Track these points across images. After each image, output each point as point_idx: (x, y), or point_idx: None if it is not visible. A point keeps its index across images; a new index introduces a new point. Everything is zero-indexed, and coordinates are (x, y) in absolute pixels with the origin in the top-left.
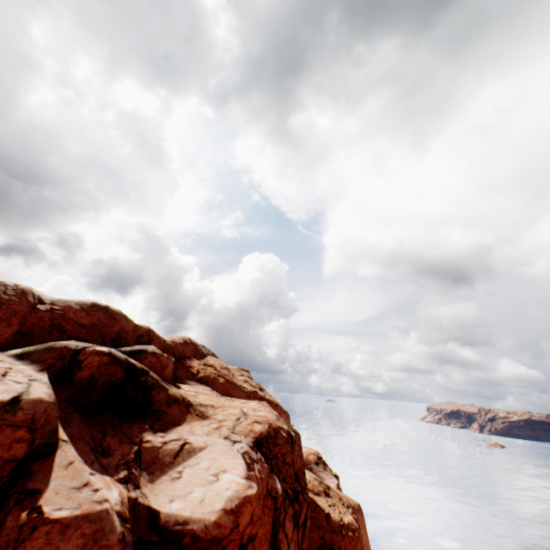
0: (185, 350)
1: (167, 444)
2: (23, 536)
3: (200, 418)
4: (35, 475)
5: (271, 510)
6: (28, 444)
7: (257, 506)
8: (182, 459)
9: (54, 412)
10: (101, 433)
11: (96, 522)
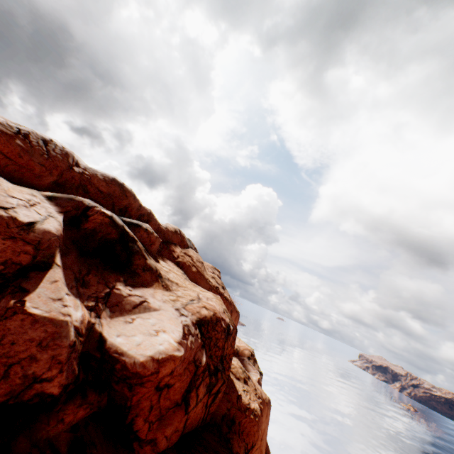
0: (173, 237)
1: (131, 296)
2: (7, 315)
3: (164, 288)
4: (30, 280)
5: (191, 373)
6: (32, 258)
7: (179, 366)
8: (138, 311)
9: (56, 242)
10: (87, 271)
11: (57, 327)
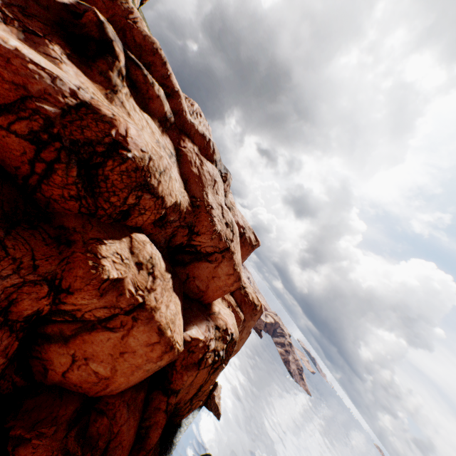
0: (196, 137)
1: (53, 51)
2: None
3: (105, 96)
4: None
5: (17, 93)
6: None
7: None
8: (45, 57)
9: None
10: (44, 23)
11: None
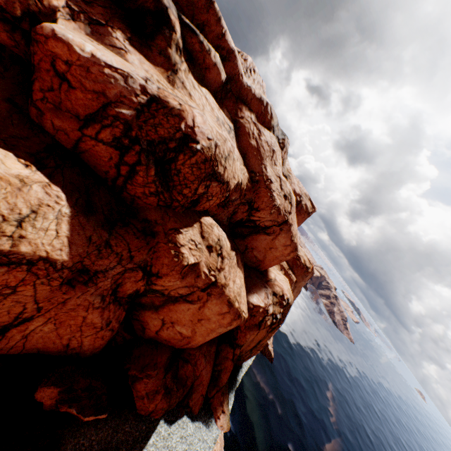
0: (253, 103)
1: (117, 40)
2: None
3: (167, 79)
4: None
5: (98, 101)
6: None
7: (80, 69)
8: (112, 50)
9: None
10: (103, 6)
11: None
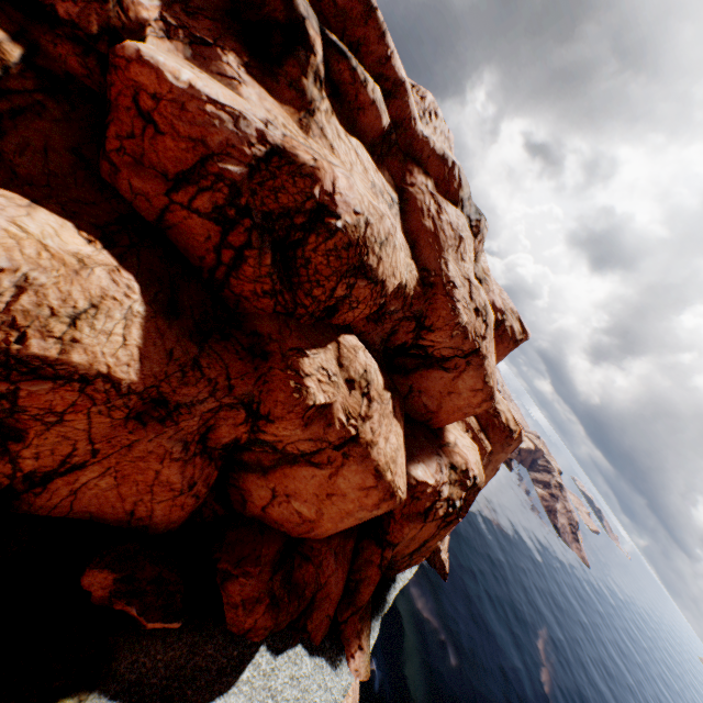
0: (431, 162)
1: (228, 66)
2: None
3: (299, 124)
4: None
5: (195, 153)
6: None
7: (171, 105)
8: (220, 81)
9: None
10: (212, 19)
11: None
